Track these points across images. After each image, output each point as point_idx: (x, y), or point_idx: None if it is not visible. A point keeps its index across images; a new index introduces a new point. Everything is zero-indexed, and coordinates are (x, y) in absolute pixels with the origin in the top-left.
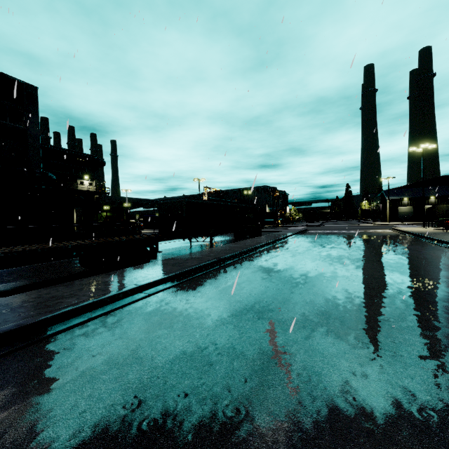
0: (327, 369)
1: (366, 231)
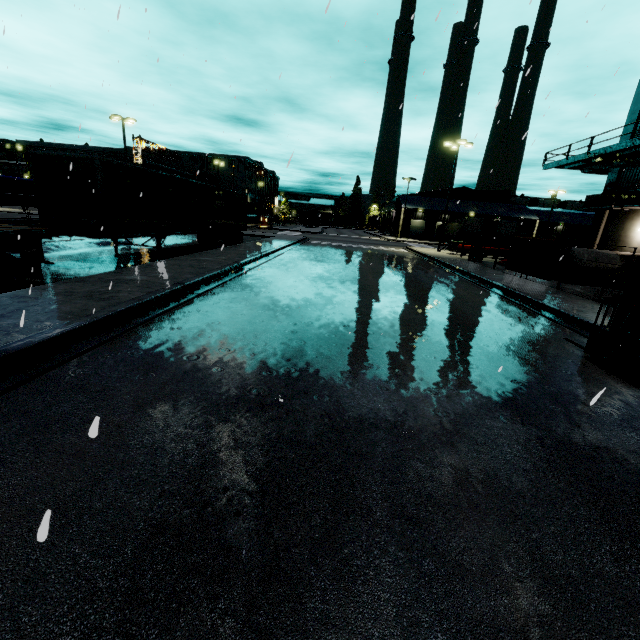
0: (425, 507)
1: (380, 249)
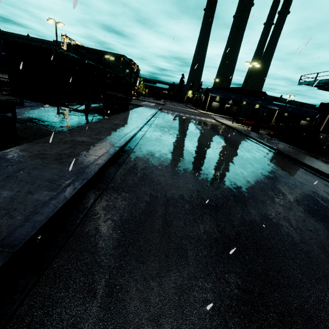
0: None
1: (202, 119)
